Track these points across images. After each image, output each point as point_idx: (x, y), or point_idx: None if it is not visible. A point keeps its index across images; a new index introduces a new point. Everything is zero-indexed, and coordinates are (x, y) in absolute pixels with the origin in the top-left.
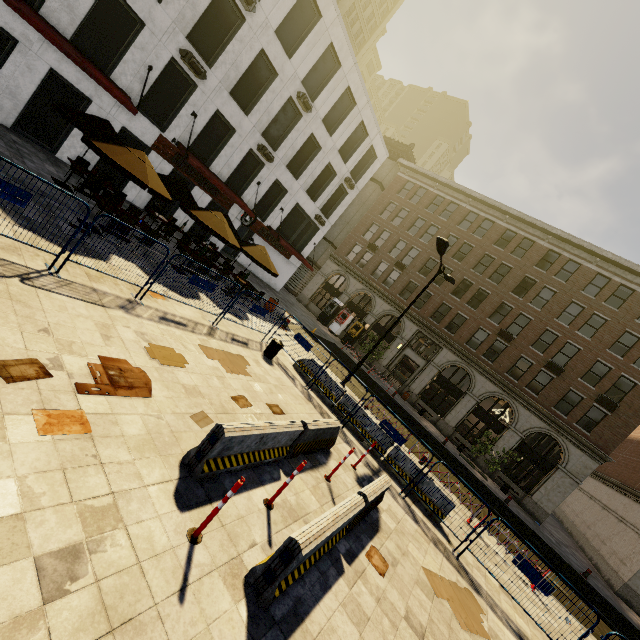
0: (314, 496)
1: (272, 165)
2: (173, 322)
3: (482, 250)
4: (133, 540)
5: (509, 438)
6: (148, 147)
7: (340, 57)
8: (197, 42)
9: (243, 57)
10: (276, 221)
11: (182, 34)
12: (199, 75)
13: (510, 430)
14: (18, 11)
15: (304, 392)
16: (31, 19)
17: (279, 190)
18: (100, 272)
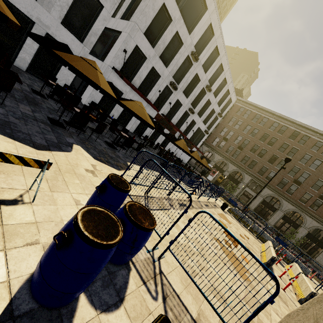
0: (280, 272)
1: (192, 114)
2: (207, 205)
3: (282, 141)
4: (280, 292)
5: (302, 231)
6: (152, 117)
7: (223, 67)
8: (174, 76)
9: (189, 78)
10: (190, 135)
11: (171, 76)
12: (175, 89)
13: (302, 227)
14: (134, 90)
15: (239, 224)
16: (137, 91)
17: (192, 123)
18: (195, 195)
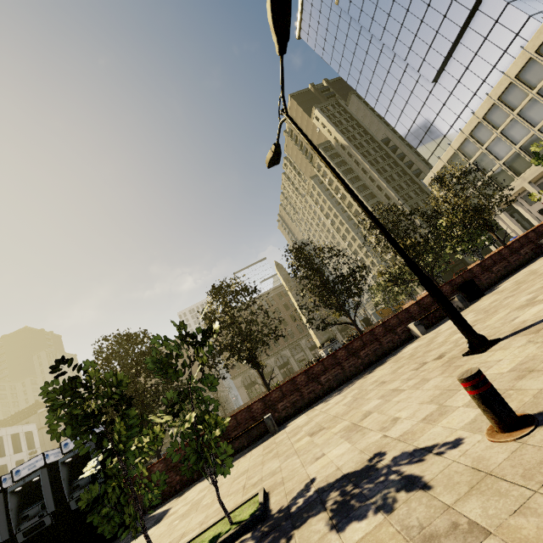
0: None
1: None
2: None
3: None
4: None
5: None
6: None
7: None
8: None
9: None
10: None
11: None
12: None
13: None
14: None
15: None
16: None
17: None
18: None
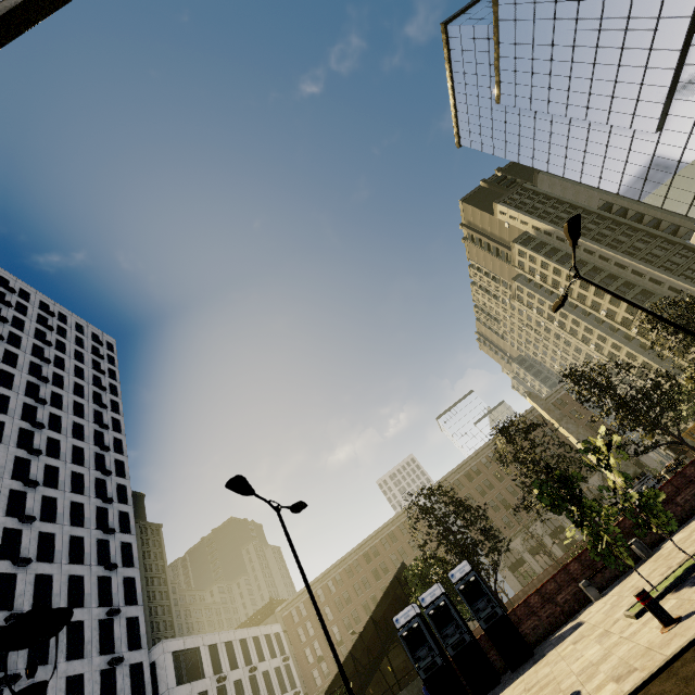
0: None
1: None
2: None
3: (350, 586)
4: None
5: None
6: None
7: (243, 637)
8: None
9: (233, 694)
10: None
11: None
12: None
13: None
14: None
15: None
16: None
17: None
18: None
